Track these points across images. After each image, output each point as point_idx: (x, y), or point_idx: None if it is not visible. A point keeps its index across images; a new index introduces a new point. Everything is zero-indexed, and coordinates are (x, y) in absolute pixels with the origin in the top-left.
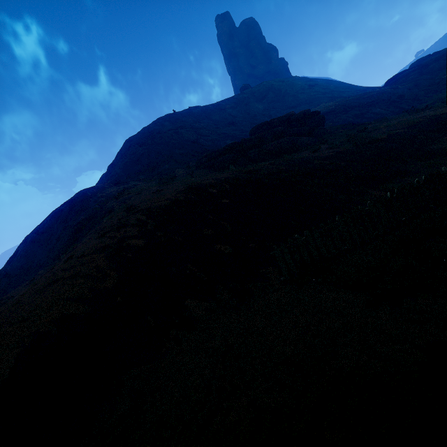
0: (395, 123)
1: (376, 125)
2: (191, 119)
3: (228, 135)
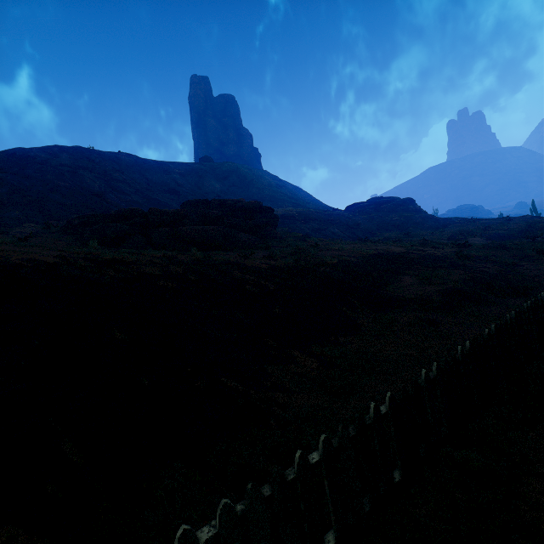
0: (349, 248)
1: (330, 244)
2: (112, 164)
3: (159, 203)
